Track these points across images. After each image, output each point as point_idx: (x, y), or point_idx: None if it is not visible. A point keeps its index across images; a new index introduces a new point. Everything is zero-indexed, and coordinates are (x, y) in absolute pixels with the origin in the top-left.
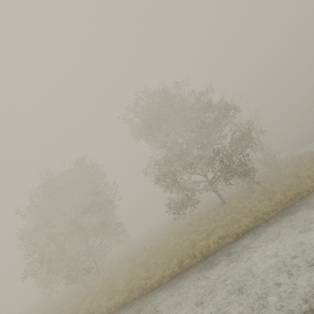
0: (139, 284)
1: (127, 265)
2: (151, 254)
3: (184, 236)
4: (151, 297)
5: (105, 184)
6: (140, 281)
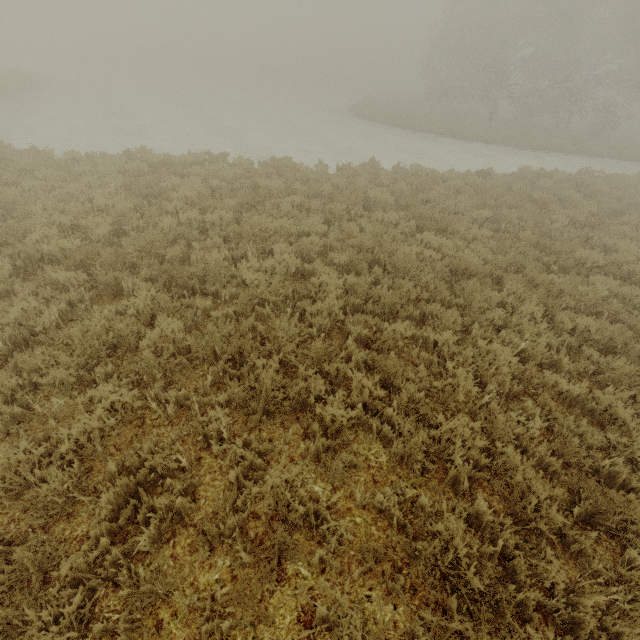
0: None
1: None
2: None
3: None
4: None
5: None
6: None
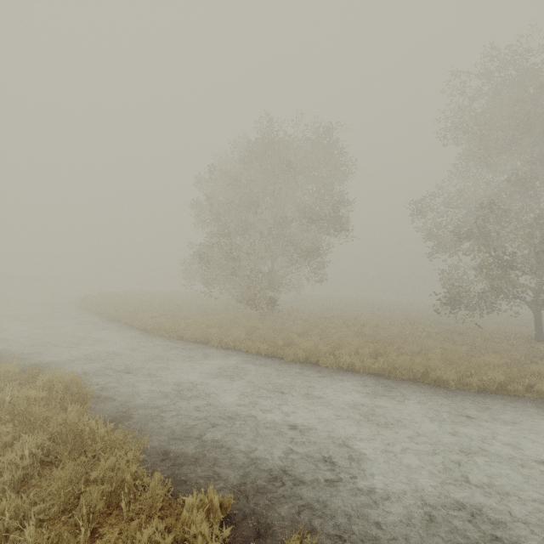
0: (409, 366)
1: (343, 328)
2: (401, 338)
3: (464, 346)
4: (448, 395)
5: (339, 193)
6: (411, 364)
